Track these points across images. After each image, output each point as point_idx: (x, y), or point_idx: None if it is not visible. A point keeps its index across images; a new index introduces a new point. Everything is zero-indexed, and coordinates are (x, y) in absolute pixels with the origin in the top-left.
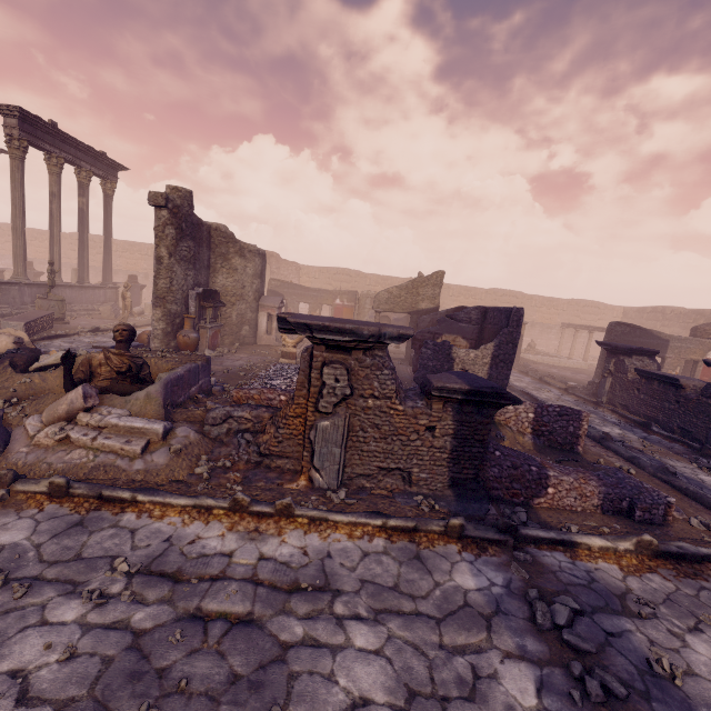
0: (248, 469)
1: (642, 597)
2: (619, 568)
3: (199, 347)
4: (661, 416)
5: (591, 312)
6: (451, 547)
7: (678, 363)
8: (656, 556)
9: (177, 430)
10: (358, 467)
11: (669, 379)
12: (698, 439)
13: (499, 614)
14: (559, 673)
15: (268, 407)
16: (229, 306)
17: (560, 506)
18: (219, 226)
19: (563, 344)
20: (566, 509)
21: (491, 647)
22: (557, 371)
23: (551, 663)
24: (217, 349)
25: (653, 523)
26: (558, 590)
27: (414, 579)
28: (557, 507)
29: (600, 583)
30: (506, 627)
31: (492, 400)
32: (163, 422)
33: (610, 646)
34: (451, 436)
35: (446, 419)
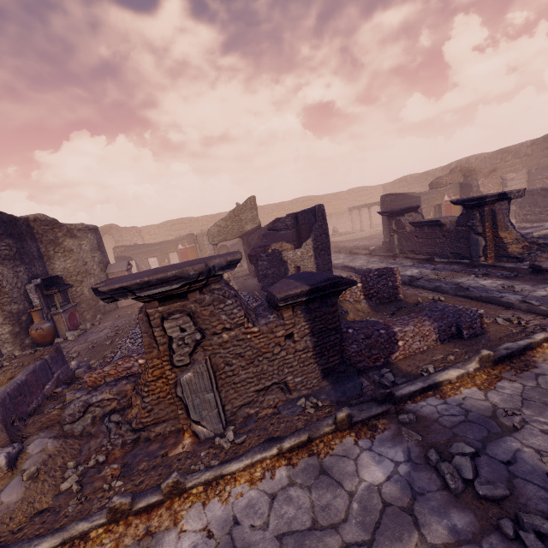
0: (126, 453)
1: (507, 407)
2: (477, 388)
3: (59, 333)
4: (437, 249)
5: (363, 195)
6: (347, 440)
7: (430, 210)
8: (495, 363)
9: (28, 448)
10: (236, 400)
11: (433, 222)
12: (465, 256)
13: (417, 498)
14: (497, 542)
15: (128, 377)
16: (77, 284)
17: (411, 352)
18: (37, 216)
19: (354, 223)
20: (416, 353)
21: (428, 547)
22: (358, 243)
23: (484, 532)
24: (79, 327)
25: (477, 335)
26: (448, 438)
27: (329, 501)
28: (409, 354)
29: (473, 412)
30: (429, 511)
31: (332, 290)
32: (6, 449)
33: (514, 477)
34: (309, 334)
35: (299, 322)
